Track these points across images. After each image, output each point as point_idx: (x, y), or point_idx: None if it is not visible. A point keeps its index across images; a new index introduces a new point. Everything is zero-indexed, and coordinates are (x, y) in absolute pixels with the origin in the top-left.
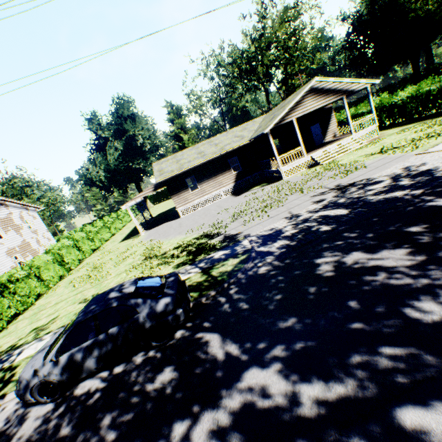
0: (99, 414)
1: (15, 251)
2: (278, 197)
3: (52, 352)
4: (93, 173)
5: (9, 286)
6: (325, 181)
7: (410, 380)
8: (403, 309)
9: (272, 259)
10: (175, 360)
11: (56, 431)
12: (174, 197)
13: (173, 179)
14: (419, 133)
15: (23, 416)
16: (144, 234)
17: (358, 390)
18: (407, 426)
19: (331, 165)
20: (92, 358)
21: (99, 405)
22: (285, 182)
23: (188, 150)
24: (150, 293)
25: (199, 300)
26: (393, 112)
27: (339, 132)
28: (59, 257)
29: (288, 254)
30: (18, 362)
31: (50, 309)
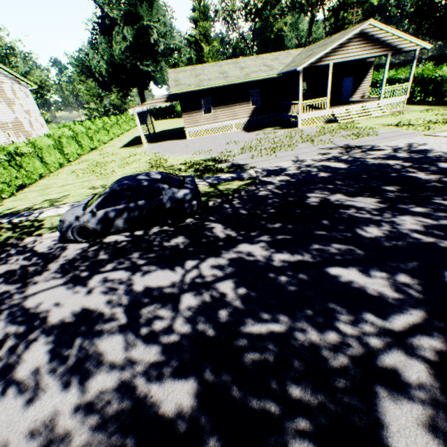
0: (128, 252)
1: (8, 127)
2: (289, 142)
3: (91, 207)
4: (93, 62)
5: (15, 158)
6: (336, 139)
7: (342, 258)
8: (356, 229)
9: (272, 187)
10: (187, 234)
11: (96, 257)
12: (185, 115)
13: (188, 95)
14: (439, 117)
15: (63, 247)
16: (147, 146)
17: (310, 259)
18: (332, 273)
19: (347, 125)
20: (122, 219)
21: (127, 248)
22: (299, 131)
23: (210, 66)
24: (174, 184)
25: (206, 203)
26: (428, 88)
27: (368, 95)
28: (59, 145)
29: (286, 187)
30: (43, 218)
31: (58, 189)
